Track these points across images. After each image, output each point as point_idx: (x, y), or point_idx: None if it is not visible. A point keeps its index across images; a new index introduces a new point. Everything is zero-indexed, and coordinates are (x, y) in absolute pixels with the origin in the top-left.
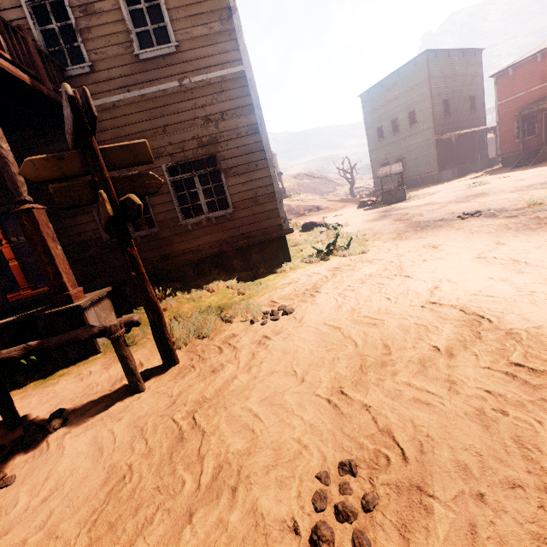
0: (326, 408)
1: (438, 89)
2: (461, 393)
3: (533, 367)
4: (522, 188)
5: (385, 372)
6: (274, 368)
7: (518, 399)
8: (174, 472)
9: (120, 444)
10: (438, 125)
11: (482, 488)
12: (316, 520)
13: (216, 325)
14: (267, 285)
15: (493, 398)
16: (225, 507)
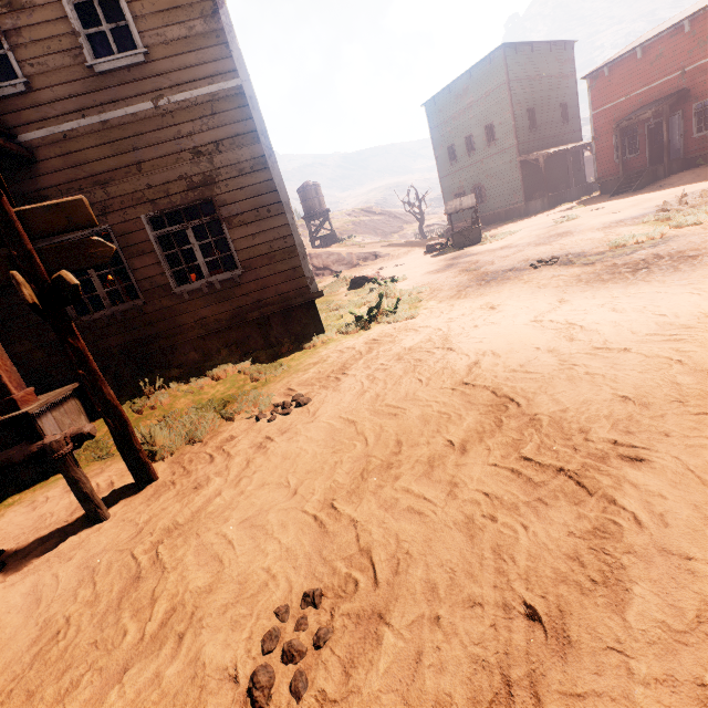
0: (311, 527)
1: (521, 95)
2: (459, 498)
3: (541, 461)
4: (611, 224)
5: (387, 476)
6: (266, 480)
7: (514, 501)
8: (119, 621)
9: (62, 592)
10: (523, 142)
11: (441, 610)
12: (260, 664)
13: (214, 425)
14: (290, 367)
15: (489, 502)
16: (166, 658)
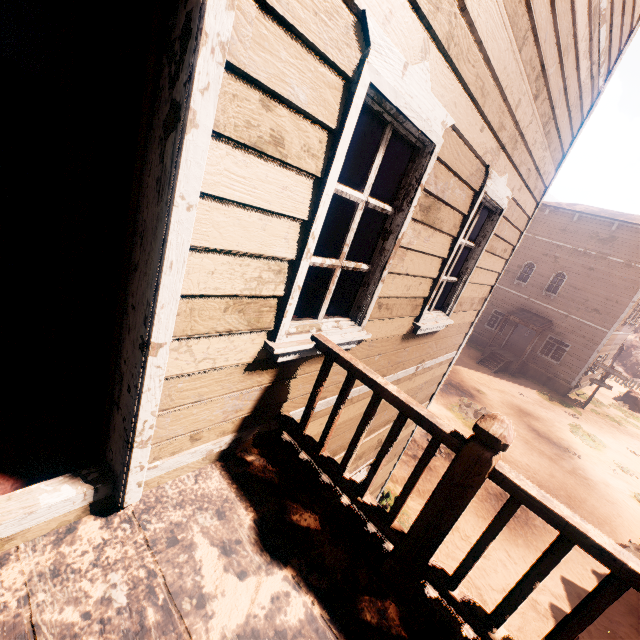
0: None
1: None
2: None
3: None
4: None
5: None
6: None
7: None
8: None
9: None
10: None
11: None
12: None
13: None
14: None
15: None
16: None
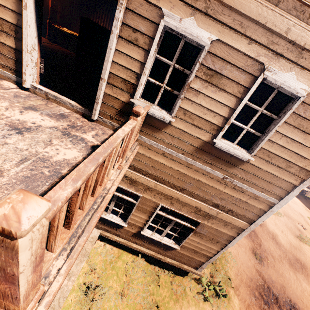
0: None
1: None
2: None
3: None
4: None
5: None
6: None
7: None
8: None
9: None
10: None
11: None
12: None
13: None
14: None
15: None
16: None
